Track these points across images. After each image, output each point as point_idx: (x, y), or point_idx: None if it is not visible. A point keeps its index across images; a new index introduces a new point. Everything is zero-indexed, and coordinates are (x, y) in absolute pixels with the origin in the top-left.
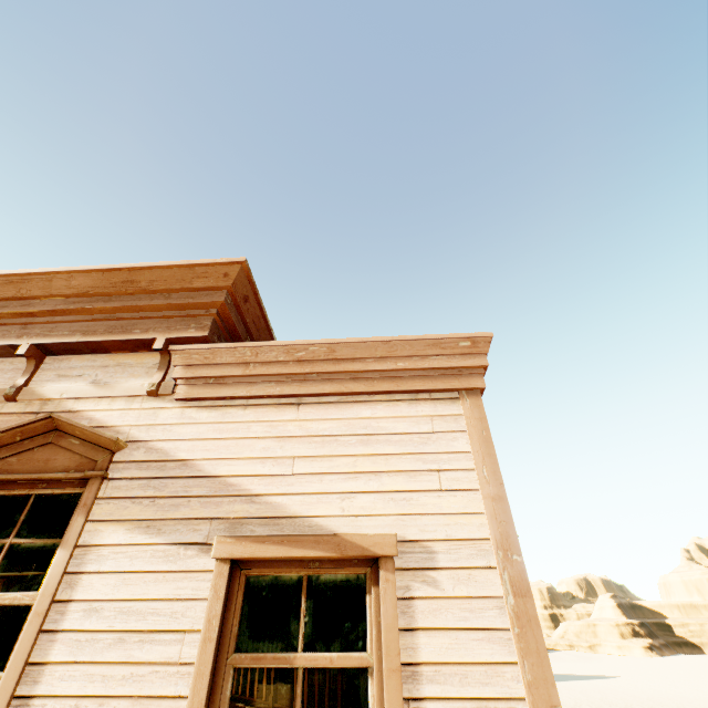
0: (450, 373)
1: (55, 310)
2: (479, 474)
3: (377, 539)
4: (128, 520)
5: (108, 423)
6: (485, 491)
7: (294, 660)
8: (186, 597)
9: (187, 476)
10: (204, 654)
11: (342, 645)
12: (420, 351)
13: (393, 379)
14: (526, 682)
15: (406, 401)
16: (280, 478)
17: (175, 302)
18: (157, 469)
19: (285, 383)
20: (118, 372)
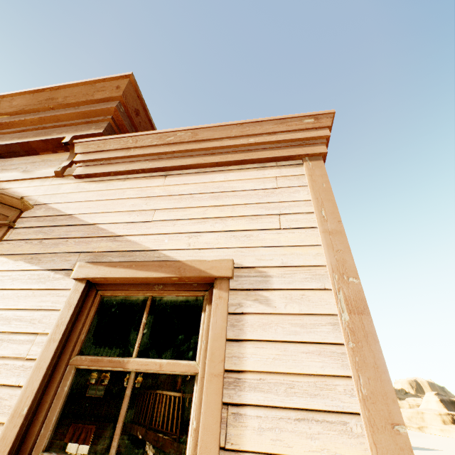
0: (295, 144)
1: (2, 123)
2: (317, 214)
3: (215, 263)
4: (19, 254)
5: (25, 194)
6: (322, 227)
7: (127, 364)
8: (45, 308)
9: (70, 224)
10: (46, 351)
11: (178, 358)
12: (269, 129)
13: (244, 152)
14: (360, 395)
15: (255, 168)
16: (141, 224)
17: (81, 110)
18: (50, 221)
19: (157, 160)
20: (41, 165)
